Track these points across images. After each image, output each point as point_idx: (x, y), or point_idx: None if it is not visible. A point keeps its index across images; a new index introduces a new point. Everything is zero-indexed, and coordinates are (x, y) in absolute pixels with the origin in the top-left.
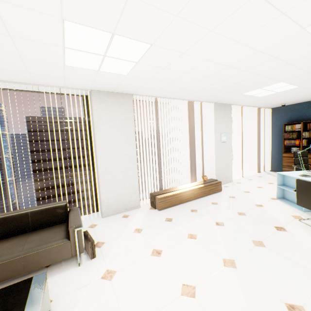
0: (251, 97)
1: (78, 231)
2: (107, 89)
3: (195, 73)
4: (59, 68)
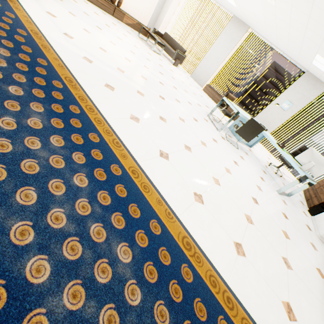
0: None
1: (177, 53)
2: (238, 17)
3: (257, 17)
4: None
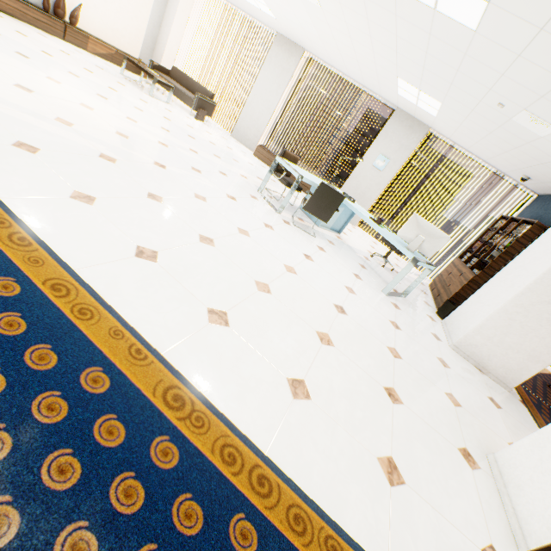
0: (428, 115)
1: (198, 98)
2: (285, 35)
3: (308, 31)
4: (247, 4)
